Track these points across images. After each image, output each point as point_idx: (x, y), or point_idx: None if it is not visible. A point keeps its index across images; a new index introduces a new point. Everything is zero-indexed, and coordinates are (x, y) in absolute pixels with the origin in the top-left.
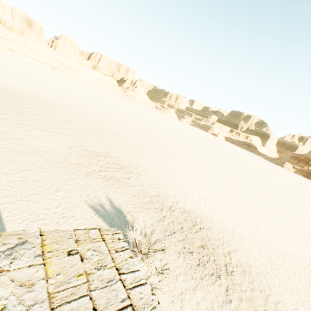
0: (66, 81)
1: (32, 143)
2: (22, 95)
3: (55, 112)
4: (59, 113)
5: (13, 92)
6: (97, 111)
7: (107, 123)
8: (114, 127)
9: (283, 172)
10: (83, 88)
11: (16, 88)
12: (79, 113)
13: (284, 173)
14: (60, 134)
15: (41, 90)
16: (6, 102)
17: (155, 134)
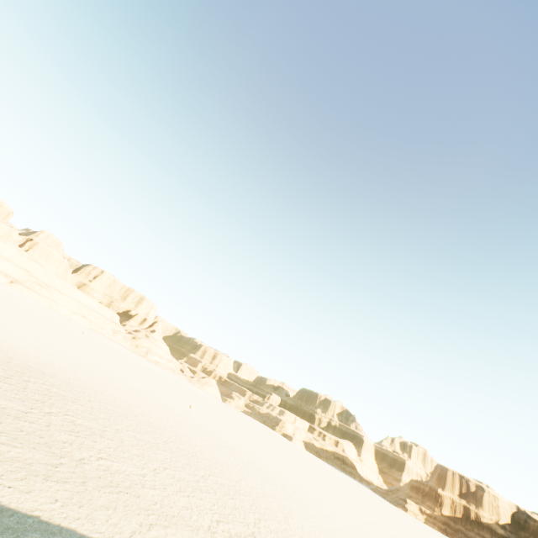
0: (41, 313)
1: (170, 536)
2: (37, 372)
3: (107, 417)
4: (115, 421)
5: (21, 365)
6: (138, 398)
7: (176, 434)
8: (193, 446)
9: (415, 524)
10: (70, 328)
11: (13, 349)
12: (129, 412)
13: (418, 527)
14: (168, 490)
15: (39, 348)
16: (39, 400)
17: (241, 454)
